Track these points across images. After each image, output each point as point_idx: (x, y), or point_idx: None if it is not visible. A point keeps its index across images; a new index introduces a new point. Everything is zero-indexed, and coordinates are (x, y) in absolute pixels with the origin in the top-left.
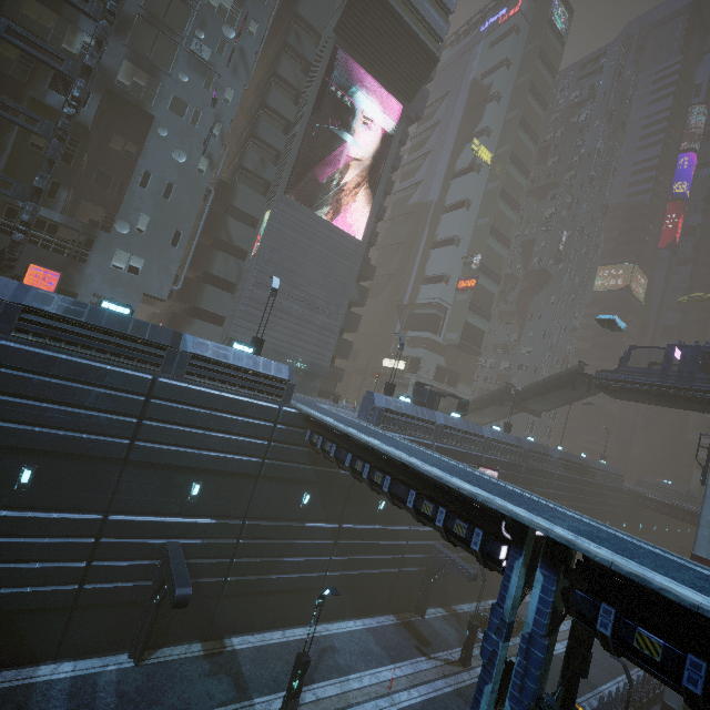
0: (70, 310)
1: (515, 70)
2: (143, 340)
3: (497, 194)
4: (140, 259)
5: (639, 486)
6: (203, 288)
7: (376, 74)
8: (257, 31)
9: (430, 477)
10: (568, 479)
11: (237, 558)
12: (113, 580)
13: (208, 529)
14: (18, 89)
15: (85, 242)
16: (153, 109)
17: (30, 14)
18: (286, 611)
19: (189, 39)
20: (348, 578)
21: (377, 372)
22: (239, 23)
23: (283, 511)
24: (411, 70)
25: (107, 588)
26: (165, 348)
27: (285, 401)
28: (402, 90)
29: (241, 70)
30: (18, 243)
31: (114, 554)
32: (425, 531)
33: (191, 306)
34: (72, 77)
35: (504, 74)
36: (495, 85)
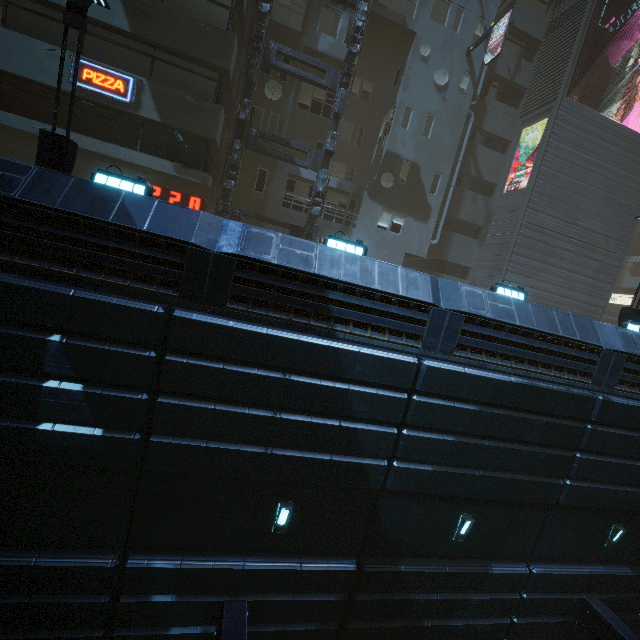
0: (500, 310)
1: None
2: (574, 341)
3: None
4: (401, 214)
5: None
6: (450, 238)
7: None
8: None
9: None
10: None
11: None
12: (530, 638)
13: (623, 582)
14: (294, 41)
15: (349, 204)
16: (414, 23)
17: None
18: None
19: None
20: None
21: None
22: None
23: None
24: None
25: None
26: (598, 350)
27: None
28: None
29: None
30: (315, 217)
31: (535, 610)
32: None
33: (429, 259)
34: (353, 3)
35: None
36: None
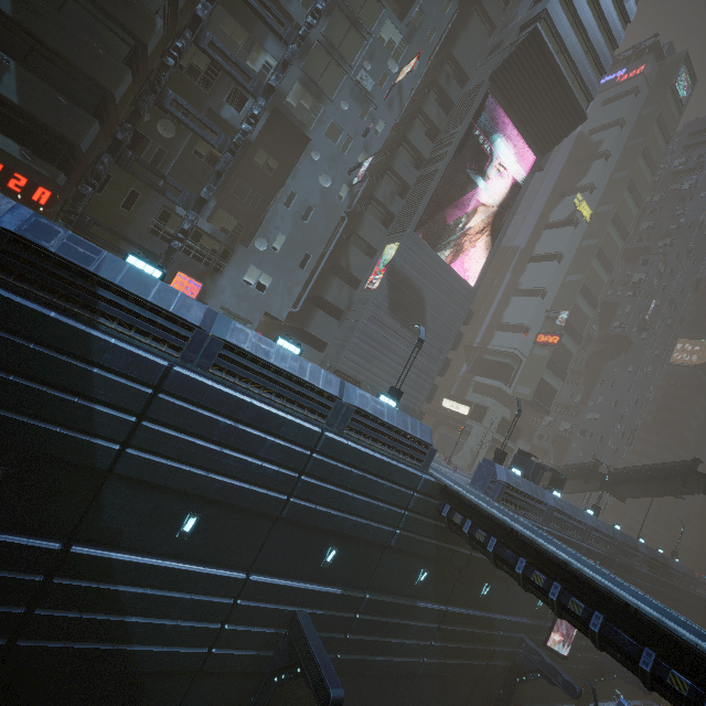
0: (261, 349)
1: (628, 131)
2: (317, 388)
3: (594, 253)
4: (269, 277)
5: (699, 587)
6: (314, 312)
7: (518, 124)
8: (417, 68)
9: (687, 645)
10: (652, 580)
11: (350, 634)
12: (239, 647)
13: (332, 600)
14: (200, 99)
15: (222, 253)
16: (311, 132)
17: (225, 30)
18: (379, 697)
19: (356, 69)
20: (442, 667)
21: (434, 410)
22: (402, 59)
23: (399, 587)
24: (554, 124)
25: (232, 655)
26: (334, 399)
27: (424, 466)
28: (539, 142)
29: (395, 104)
30: (174, 250)
31: (247, 618)
32: (518, 623)
33: (296, 327)
34: (255, 95)
35: (617, 134)
36: (605, 143)
